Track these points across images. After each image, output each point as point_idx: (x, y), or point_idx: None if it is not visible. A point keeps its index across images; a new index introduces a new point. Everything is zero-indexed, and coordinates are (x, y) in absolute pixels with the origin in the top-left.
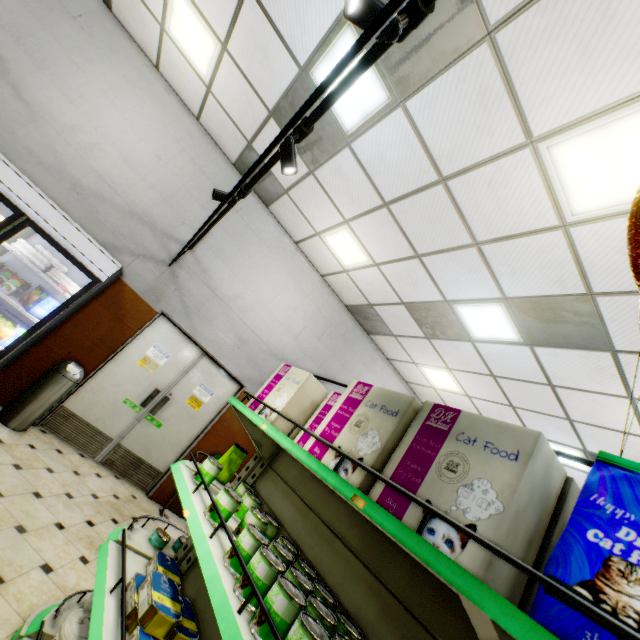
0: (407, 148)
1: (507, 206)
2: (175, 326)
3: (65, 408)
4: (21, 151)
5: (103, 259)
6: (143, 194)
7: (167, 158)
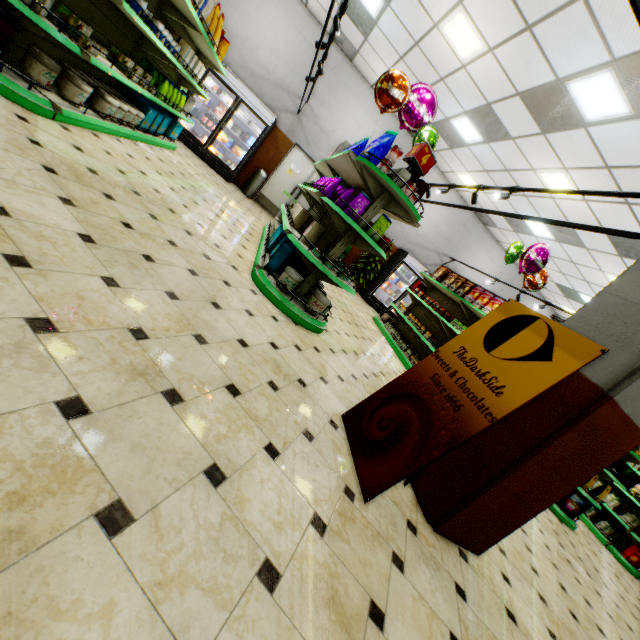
0: (398, 27)
1: (442, 57)
2: (302, 152)
3: (261, 193)
4: (230, 60)
5: (269, 115)
6: (281, 71)
7: (291, 43)
